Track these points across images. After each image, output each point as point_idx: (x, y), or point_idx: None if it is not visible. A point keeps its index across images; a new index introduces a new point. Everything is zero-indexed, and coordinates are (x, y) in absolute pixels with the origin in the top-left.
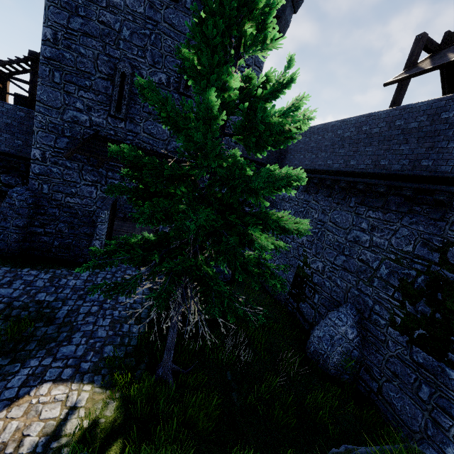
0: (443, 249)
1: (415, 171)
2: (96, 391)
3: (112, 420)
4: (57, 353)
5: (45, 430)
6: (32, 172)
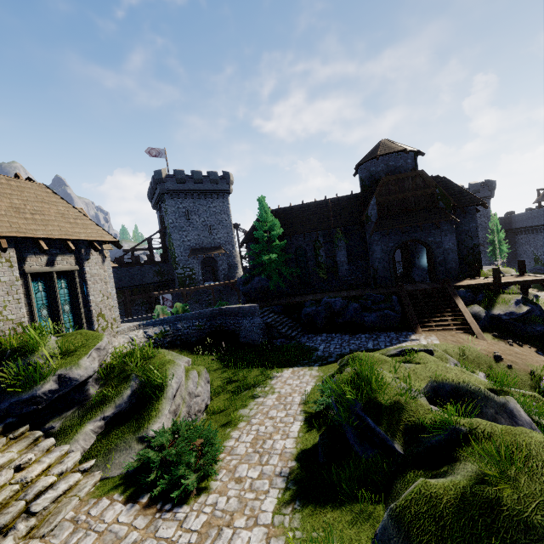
0: None
1: None
2: None
3: None
4: None
5: None
6: None
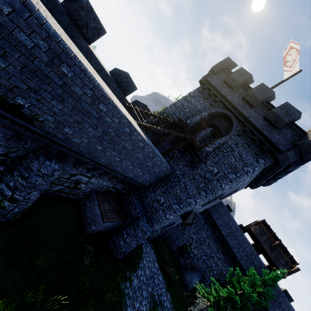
0: None
1: (240, 261)
2: None
3: None
4: None
5: None
6: (161, 222)
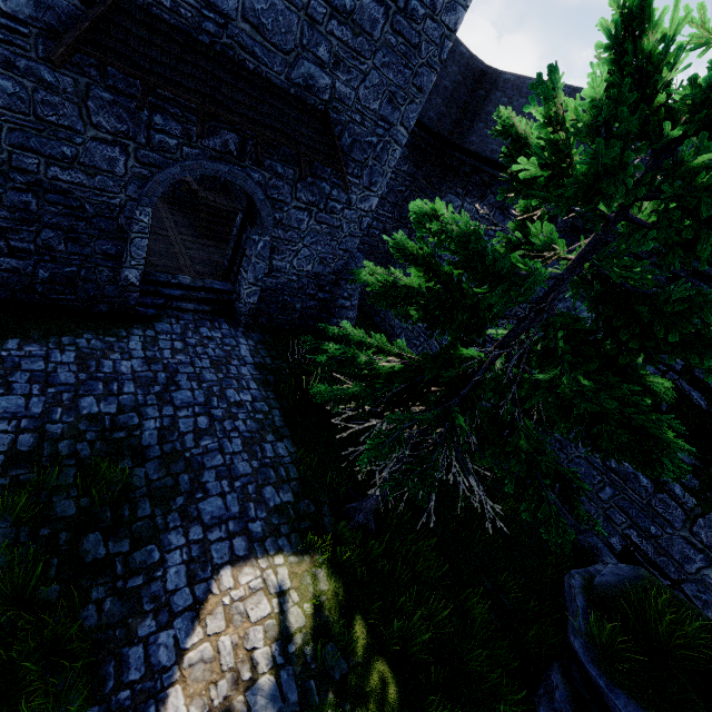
0: None
1: None
2: (292, 561)
3: (333, 594)
4: (202, 516)
5: (269, 634)
6: None
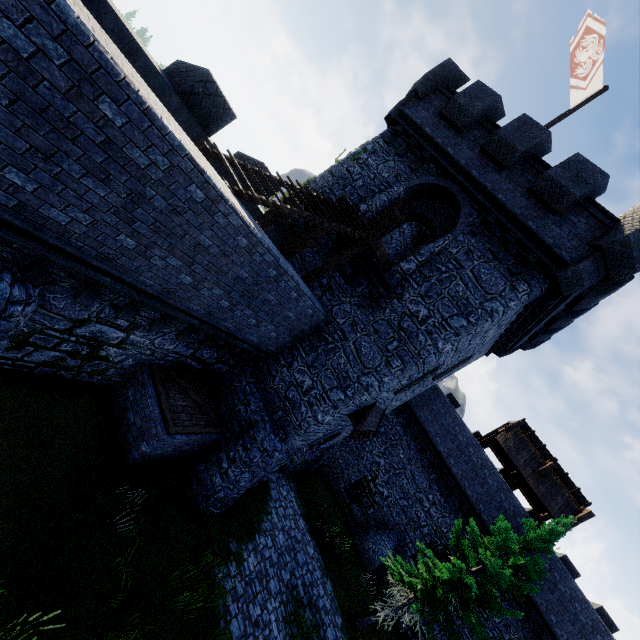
0: None
1: (475, 505)
2: None
3: None
4: None
5: None
6: (305, 430)
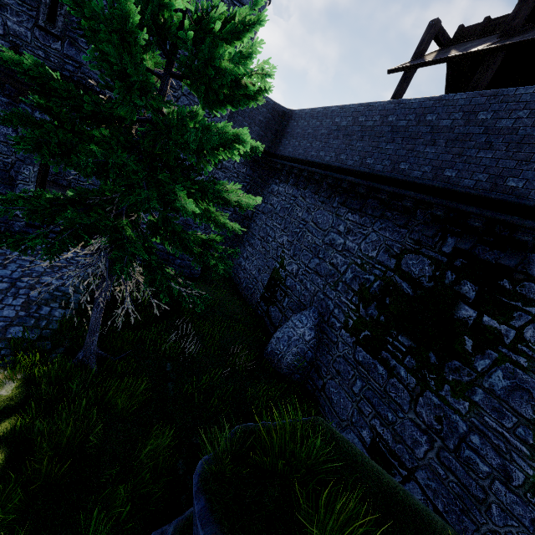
0: (400, 256)
1: (393, 173)
2: None
3: (8, 399)
4: None
5: None
6: None
